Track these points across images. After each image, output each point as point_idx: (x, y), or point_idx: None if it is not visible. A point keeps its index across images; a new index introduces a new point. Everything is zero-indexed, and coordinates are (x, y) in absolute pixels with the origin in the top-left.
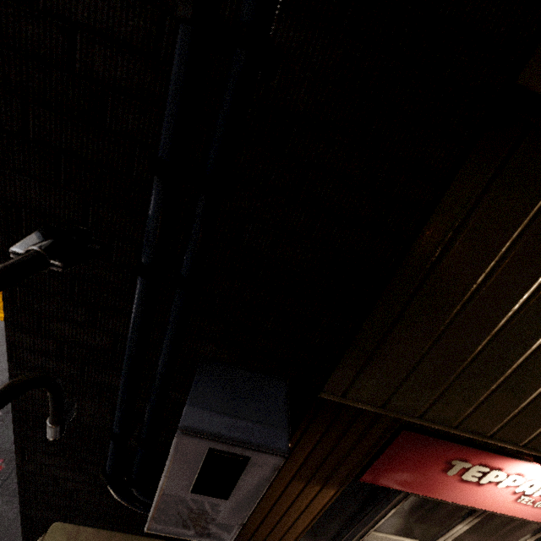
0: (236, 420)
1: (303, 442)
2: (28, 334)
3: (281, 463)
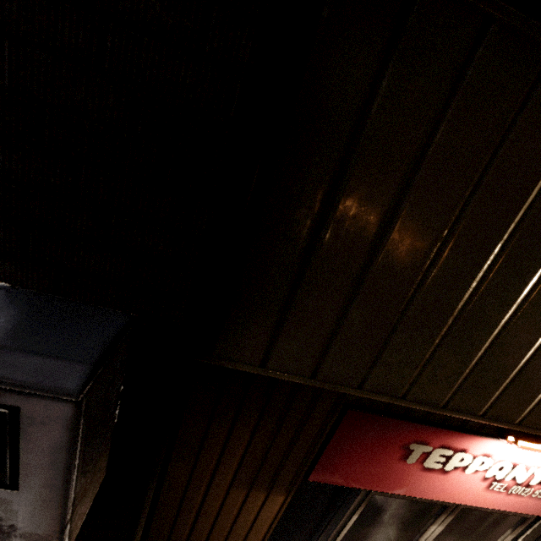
0: None
1: (235, 437)
2: None
3: (73, 415)
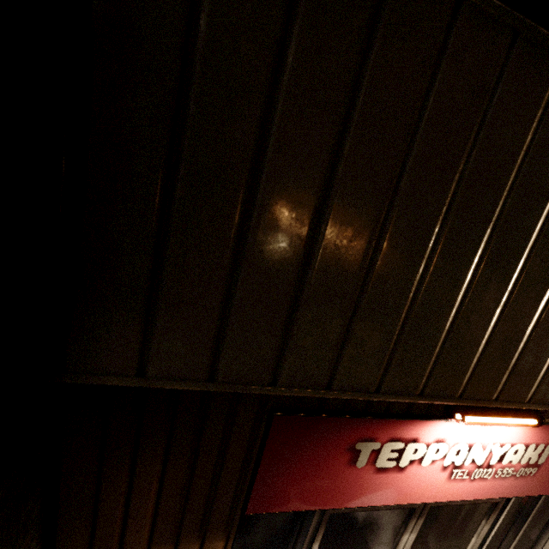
0: None
1: (141, 477)
2: None
3: None
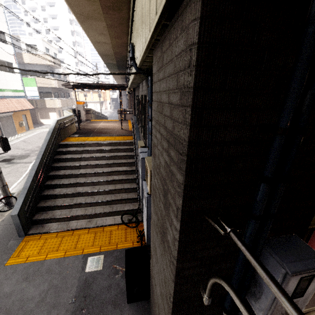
0: (303, 261)
1: None
2: (188, 262)
3: None
